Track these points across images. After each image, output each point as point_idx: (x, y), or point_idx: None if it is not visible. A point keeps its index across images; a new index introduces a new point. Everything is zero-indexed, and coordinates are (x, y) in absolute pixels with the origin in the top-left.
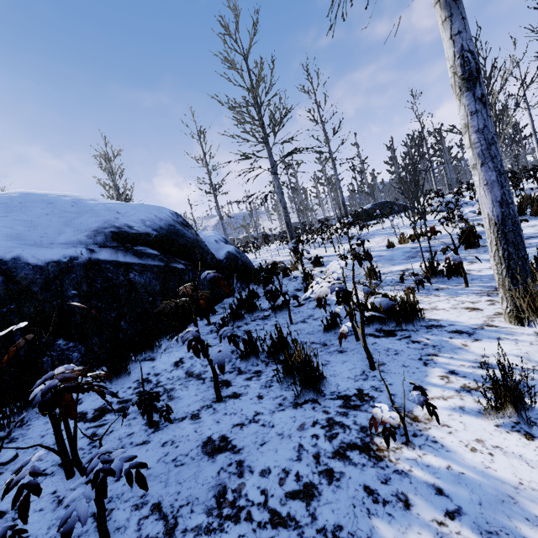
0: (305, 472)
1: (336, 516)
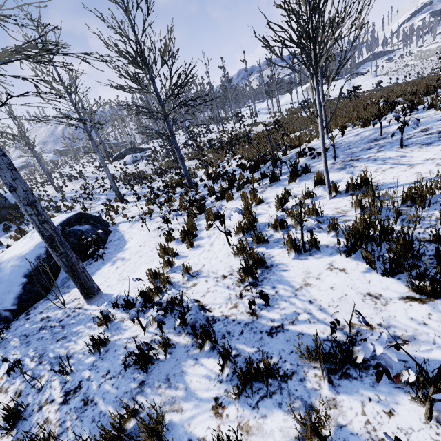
0: None
1: None
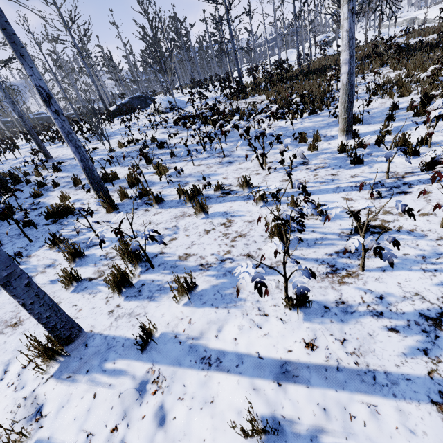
0: None
1: None
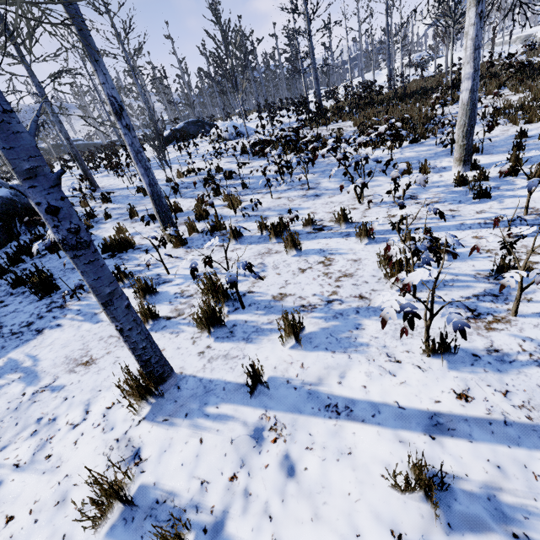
0: (31, 320)
1: (38, 326)
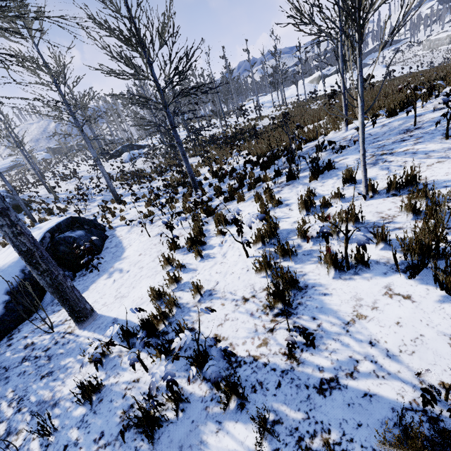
0: None
1: None
